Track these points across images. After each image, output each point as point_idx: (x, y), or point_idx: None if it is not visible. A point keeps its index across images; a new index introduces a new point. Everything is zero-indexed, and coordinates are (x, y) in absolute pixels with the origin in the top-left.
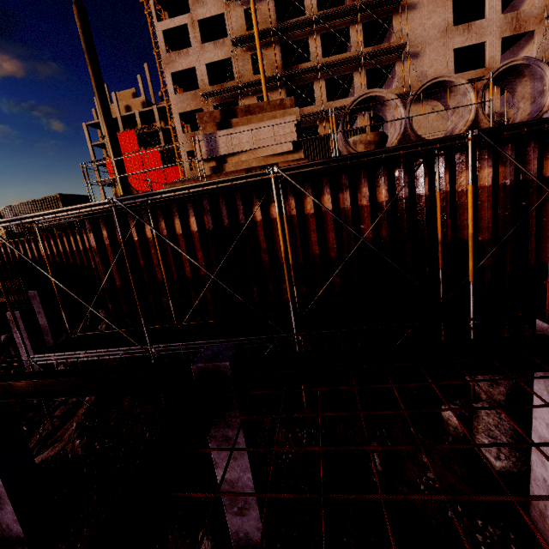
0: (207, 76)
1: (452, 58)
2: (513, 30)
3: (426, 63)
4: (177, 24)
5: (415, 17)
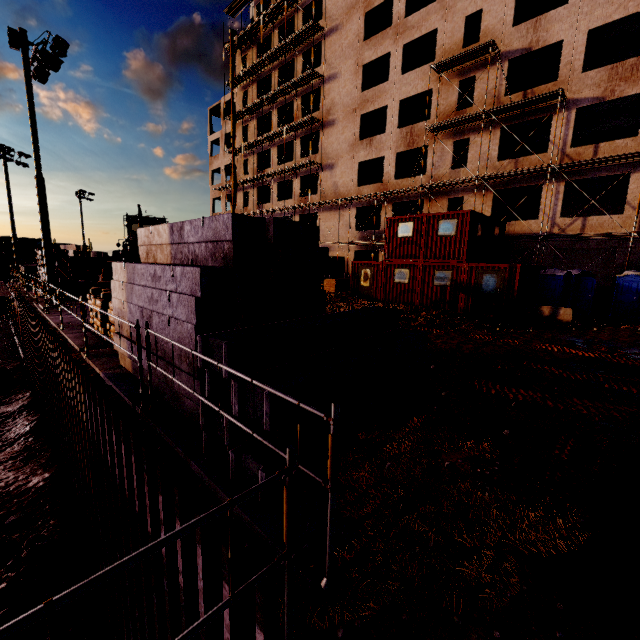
0: (224, 174)
1: (357, 171)
2: (407, 145)
3: (338, 175)
4: (216, 137)
5: (334, 132)
